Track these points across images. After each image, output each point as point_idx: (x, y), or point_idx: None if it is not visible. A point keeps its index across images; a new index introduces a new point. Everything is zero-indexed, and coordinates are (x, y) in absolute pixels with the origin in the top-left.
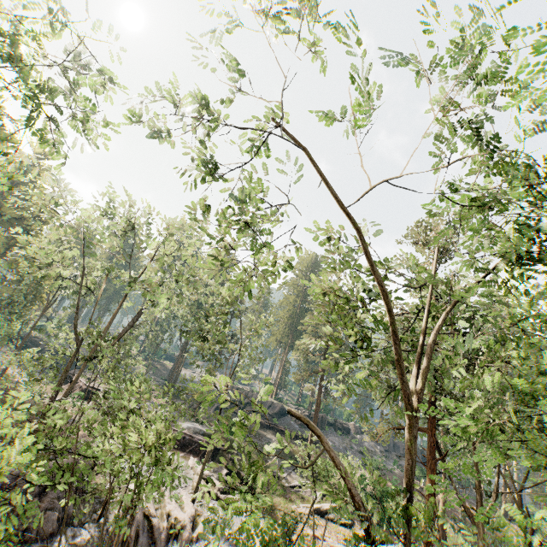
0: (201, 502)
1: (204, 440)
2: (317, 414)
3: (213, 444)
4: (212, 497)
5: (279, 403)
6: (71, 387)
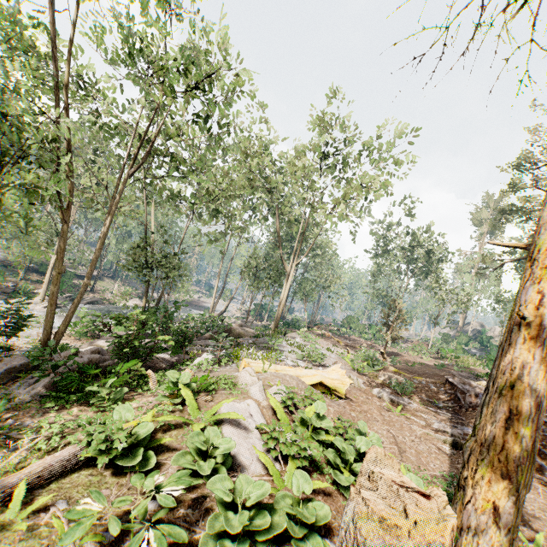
0: None
1: None
2: None
3: None
4: None
5: None
6: None
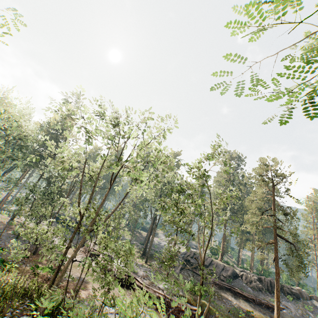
0: None
1: (181, 303)
2: (278, 283)
3: None
4: None
5: (230, 267)
6: (72, 257)
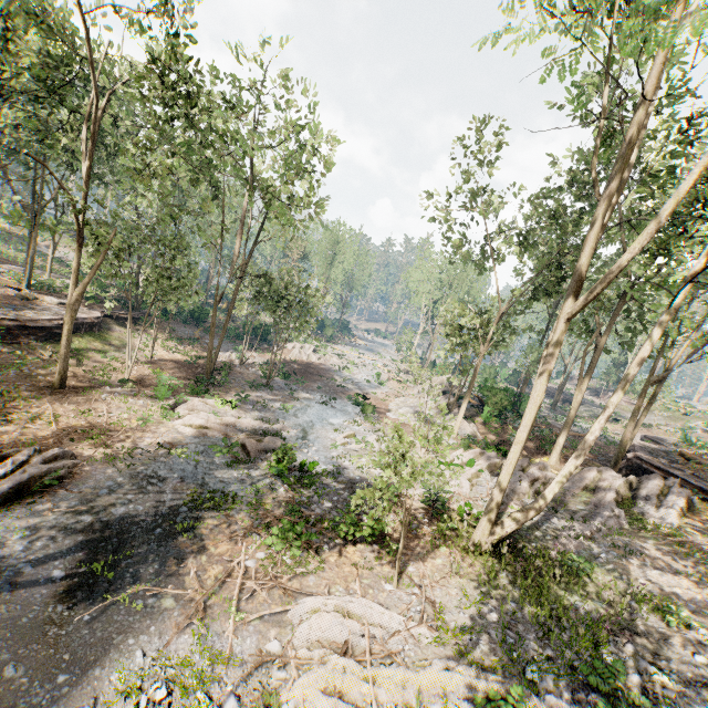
0: None
1: None
2: None
3: None
4: None
5: None
6: None
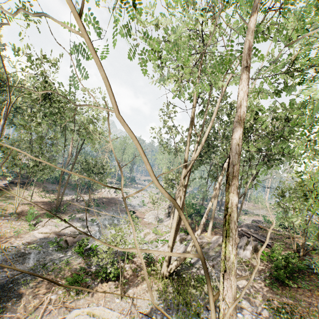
0: None
1: None
2: None
3: None
4: None
5: None
6: None
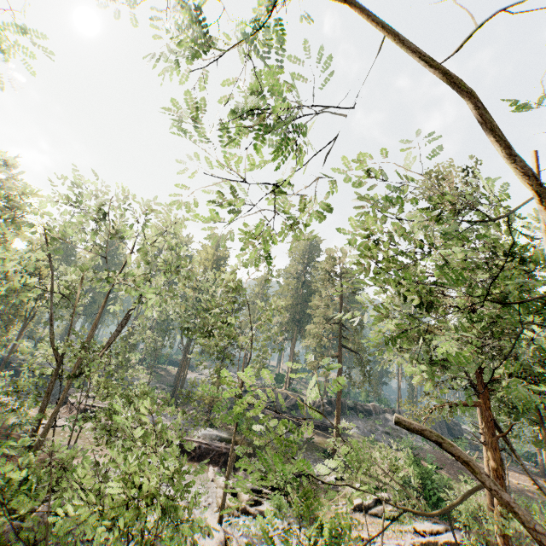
0: (229, 521)
1: (222, 446)
2: (339, 401)
3: (234, 453)
4: (241, 511)
5: (294, 394)
6: (56, 412)
